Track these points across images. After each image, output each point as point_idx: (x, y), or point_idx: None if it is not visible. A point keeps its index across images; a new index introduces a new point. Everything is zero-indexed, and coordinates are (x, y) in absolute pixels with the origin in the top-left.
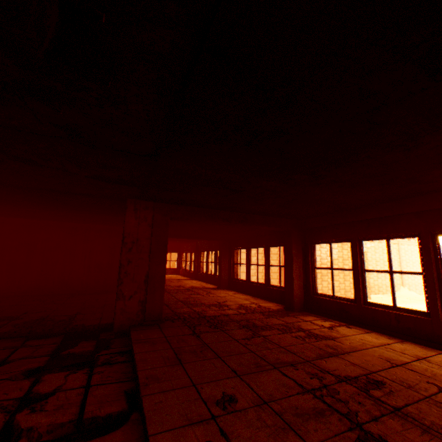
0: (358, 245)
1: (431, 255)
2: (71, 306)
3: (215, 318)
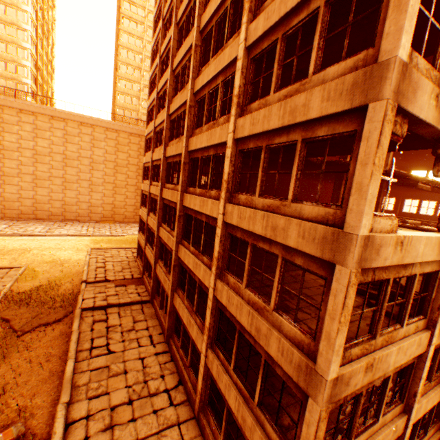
0: (420, 201)
1: (437, 205)
2: None
3: None
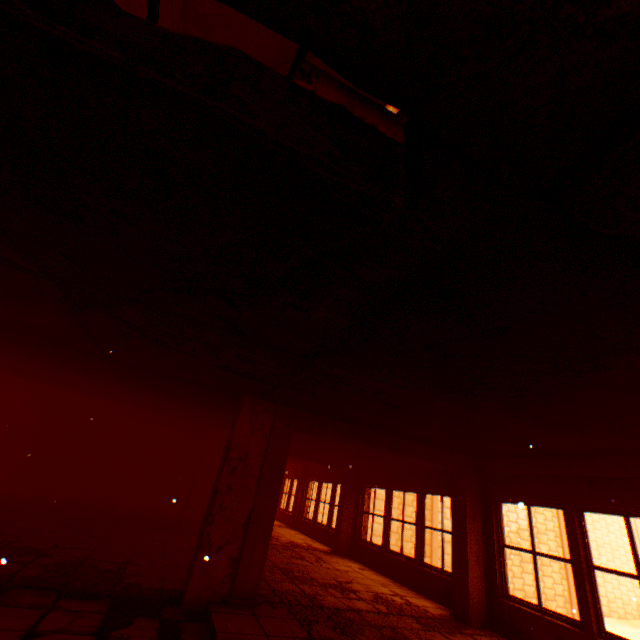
0: (577, 517)
1: None
2: (117, 545)
3: (339, 613)
